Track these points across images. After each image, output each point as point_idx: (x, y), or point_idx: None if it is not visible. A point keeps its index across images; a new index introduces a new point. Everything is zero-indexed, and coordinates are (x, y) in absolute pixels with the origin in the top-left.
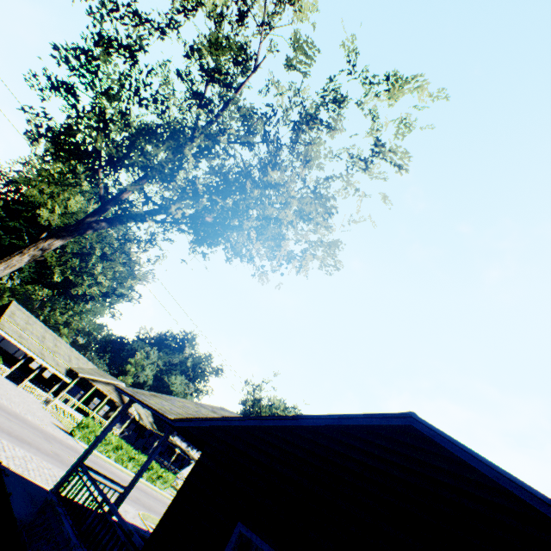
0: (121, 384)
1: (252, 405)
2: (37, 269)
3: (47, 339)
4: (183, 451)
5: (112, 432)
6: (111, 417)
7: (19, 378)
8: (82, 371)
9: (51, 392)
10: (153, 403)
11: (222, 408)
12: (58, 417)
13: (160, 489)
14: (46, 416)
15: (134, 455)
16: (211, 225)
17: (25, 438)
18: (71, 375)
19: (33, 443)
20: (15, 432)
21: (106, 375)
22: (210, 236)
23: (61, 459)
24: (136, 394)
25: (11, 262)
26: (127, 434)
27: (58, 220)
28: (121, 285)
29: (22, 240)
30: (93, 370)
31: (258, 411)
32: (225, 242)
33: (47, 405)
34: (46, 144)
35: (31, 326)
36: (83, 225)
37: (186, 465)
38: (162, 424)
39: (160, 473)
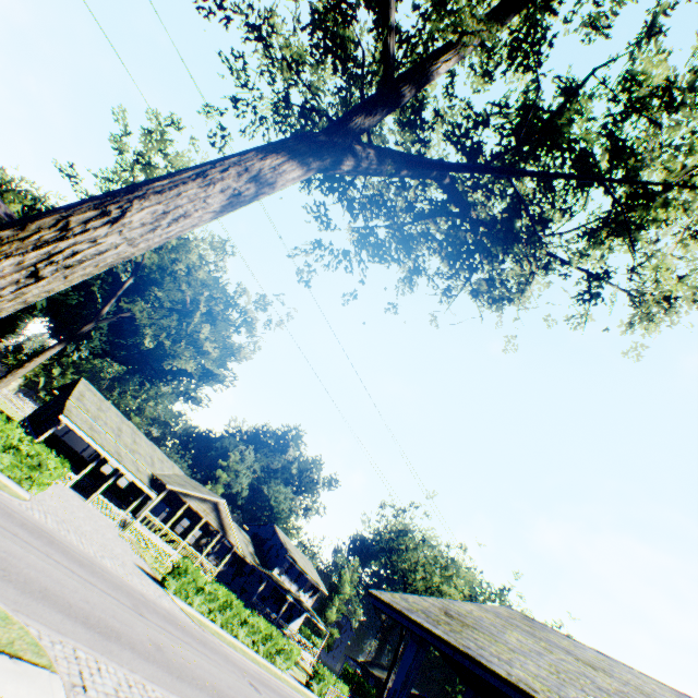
0: (221, 501)
1: (393, 538)
2: (109, 337)
3: (124, 433)
4: (295, 598)
5: (204, 568)
6: (206, 548)
7: (87, 487)
8: (169, 480)
9: (129, 510)
10: (555, 697)
11: (524, 617)
12: (139, 549)
13: (281, 670)
14: (126, 552)
15: (247, 618)
16: (493, 222)
17: (110, 623)
18: (155, 486)
19: (122, 634)
20: (93, 613)
21: (199, 487)
22: (509, 237)
23: (166, 659)
24: (460, 642)
25: (174, 198)
26: (222, 569)
27: (154, 256)
28: (231, 358)
29: (93, 299)
30: (182, 478)
31: (401, 547)
32: (488, 265)
33: (124, 529)
34: (141, 137)
35: (104, 414)
36: (344, 134)
37: (295, 616)
38: (264, 555)
39: (281, 646)
